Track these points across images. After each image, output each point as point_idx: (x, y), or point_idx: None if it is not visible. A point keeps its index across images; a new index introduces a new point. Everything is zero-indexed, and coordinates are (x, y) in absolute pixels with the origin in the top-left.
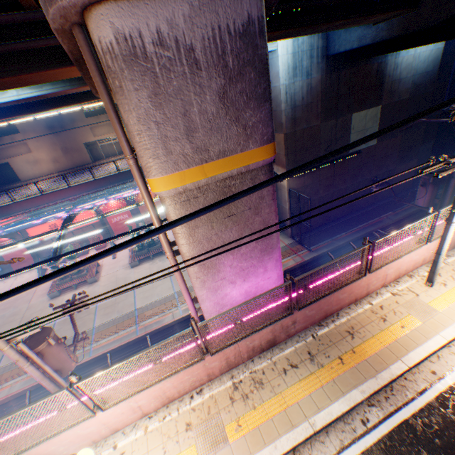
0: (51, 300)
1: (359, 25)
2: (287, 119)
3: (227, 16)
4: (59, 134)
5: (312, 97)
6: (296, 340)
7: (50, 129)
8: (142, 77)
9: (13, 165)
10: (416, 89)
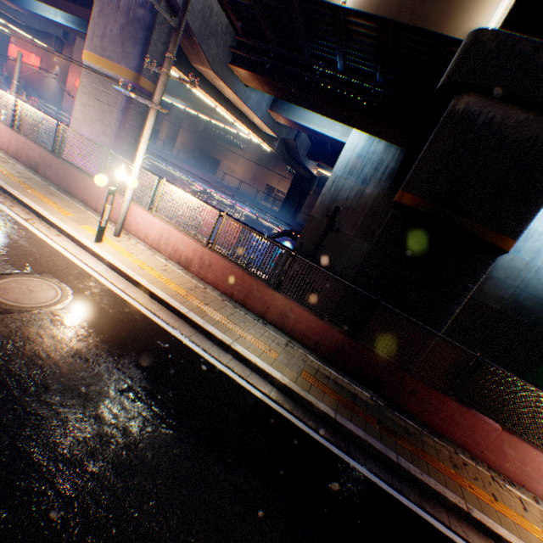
0: None
1: (381, 137)
2: (322, 205)
3: None
4: (260, 167)
5: (358, 205)
6: (44, 180)
7: (259, 160)
8: (101, 3)
9: (222, 164)
10: (520, 311)
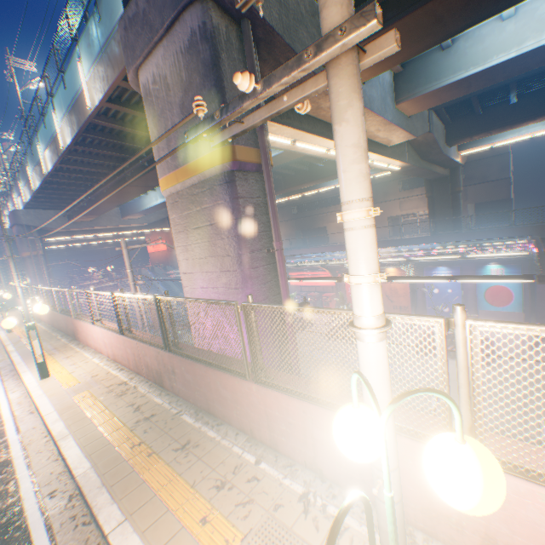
0: None
1: None
2: None
3: (181, 41)
4: None
5: None
6: (172, 400)
7: None
8: (150, 108)
9: (328, 229)
10: None
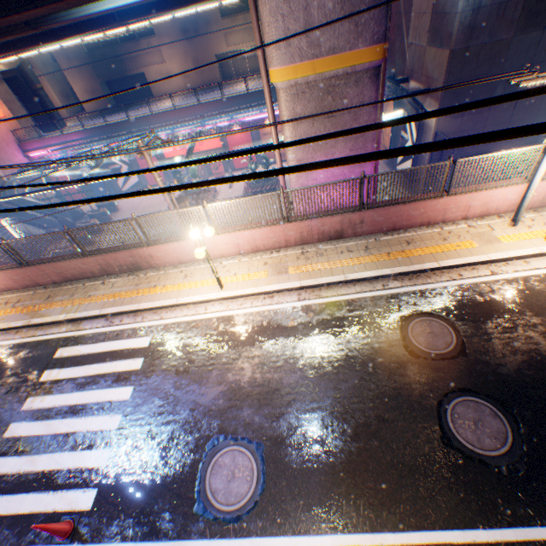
0: None
1: None
2: (461, 28)
3: None
4: (191, 40)
5: None
6: (360, 239)
7: (184, 33)
8: None
9: (148, 77)
10: None
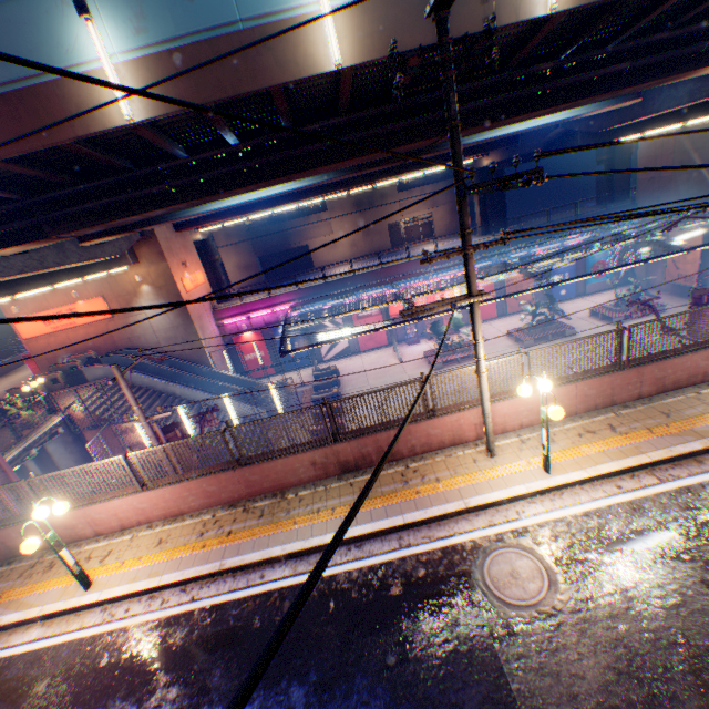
0: (433, 372)
1: None
2: None
3: None
4: (364, 212)
5: None
6: None
7: (357, 206)
8: None
9: (311, 248)
10: None
